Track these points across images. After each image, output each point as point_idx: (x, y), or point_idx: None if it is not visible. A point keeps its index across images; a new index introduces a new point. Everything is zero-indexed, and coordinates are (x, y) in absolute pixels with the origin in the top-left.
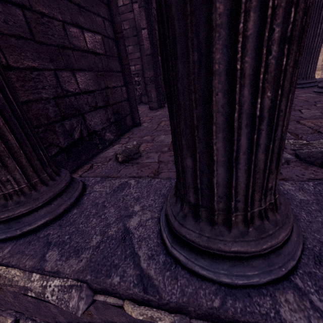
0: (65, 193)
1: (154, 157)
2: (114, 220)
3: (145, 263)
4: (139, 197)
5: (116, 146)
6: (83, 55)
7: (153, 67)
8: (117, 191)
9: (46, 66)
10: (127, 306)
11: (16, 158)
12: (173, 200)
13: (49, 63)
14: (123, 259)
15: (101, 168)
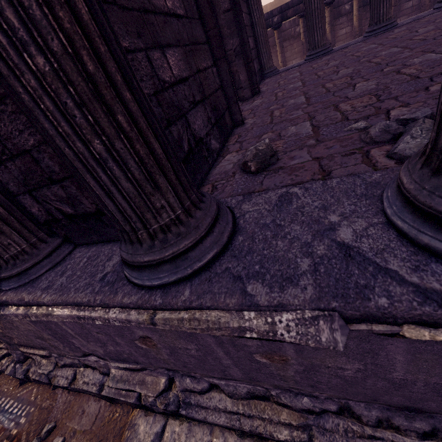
0: (220, 217)
1: (302, 155)
2: (311, 238)
3: (412, 277)
4: (325, 205)
5: (229, 156)
6: (166, 21)
7: (236, 30)
8: (283, 205)
9: (136, 45)
10: (415, 330)
11: (165, 174)
12: (438, 183)
13: (138, 39)
14: (371, 277)
15: (231, 186)
